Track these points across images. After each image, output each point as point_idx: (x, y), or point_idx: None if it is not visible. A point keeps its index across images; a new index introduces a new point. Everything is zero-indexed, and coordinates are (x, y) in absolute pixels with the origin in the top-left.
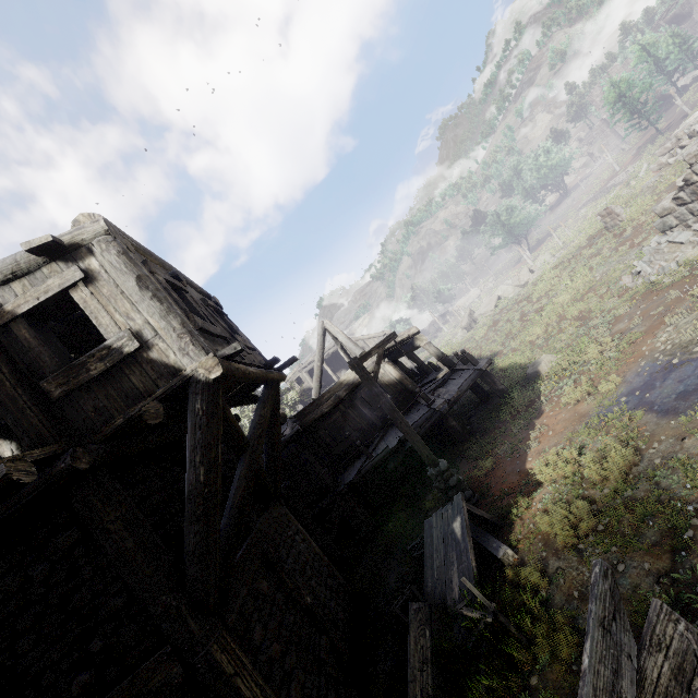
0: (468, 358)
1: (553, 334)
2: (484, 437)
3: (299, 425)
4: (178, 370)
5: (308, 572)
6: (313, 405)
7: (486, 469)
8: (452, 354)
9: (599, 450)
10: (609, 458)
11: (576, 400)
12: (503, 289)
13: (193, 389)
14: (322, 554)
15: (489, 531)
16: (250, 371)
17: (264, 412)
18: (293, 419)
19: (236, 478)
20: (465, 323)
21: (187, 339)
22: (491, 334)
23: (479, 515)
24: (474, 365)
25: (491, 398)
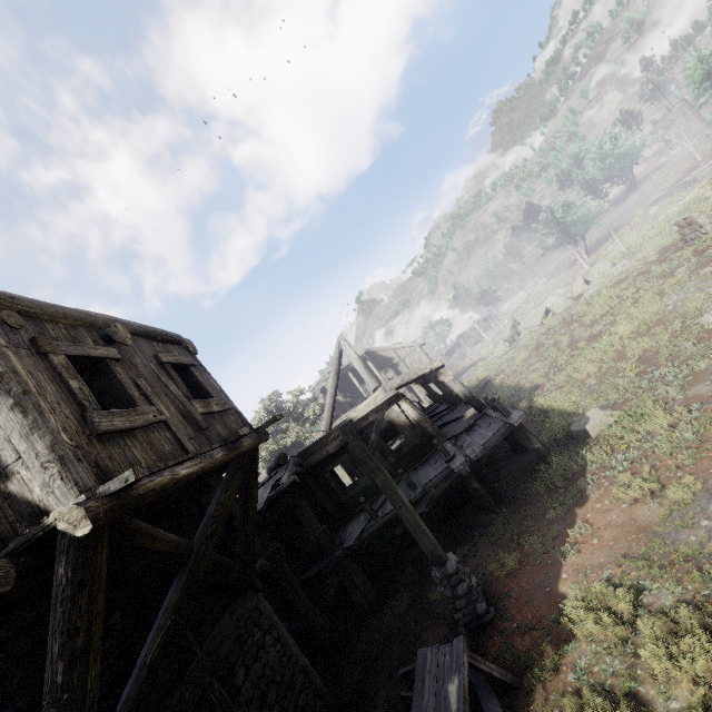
0: (498, 407)
1: (608, 375)
2: (512, 509)
3: (298, 472)
4: (43, 511)
5: (271, 694)
6: (318, 444)
7: (509, 567)
8: (487, 377)
9: (665, 611)
10: (681, 644)
11: (633, 498)
12: (552, 301)
13: (57, 545)
14: (300, 654)
15: (499, 689)
16: (179, 477)
17: (225, 497)
18: (295, 460)
19: (161, 610)
20: (507, 335)
21: (53, 471)
22: (533, 358)
23: (486, 671)
24: (506, 417)
25: (526, 449)
